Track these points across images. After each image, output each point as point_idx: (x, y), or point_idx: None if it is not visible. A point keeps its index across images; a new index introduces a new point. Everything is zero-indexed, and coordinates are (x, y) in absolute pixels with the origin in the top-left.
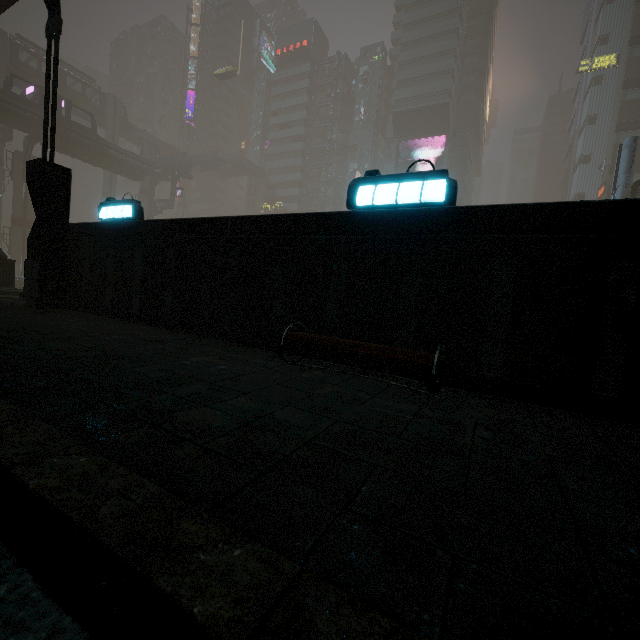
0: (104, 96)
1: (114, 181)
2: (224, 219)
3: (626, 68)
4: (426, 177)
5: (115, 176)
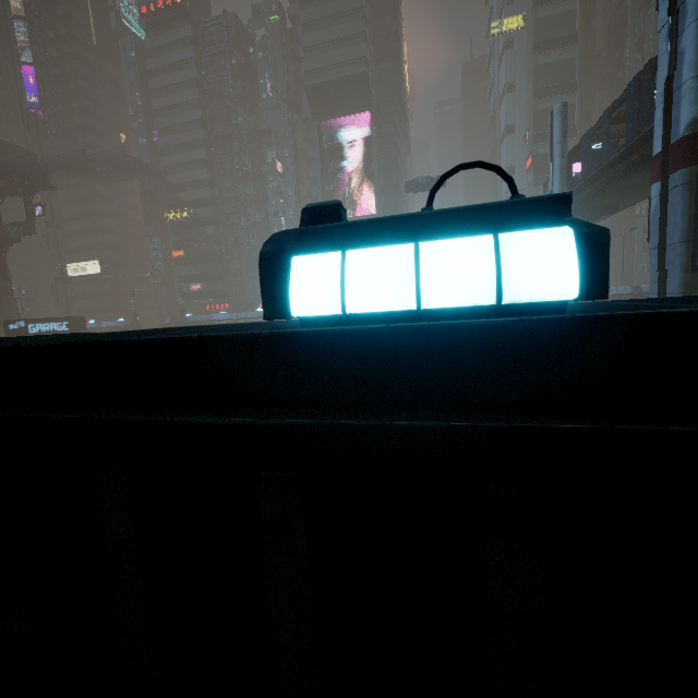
0: None
1: None
2: None
3: (534, 30)
4: (502, 221)
5: None
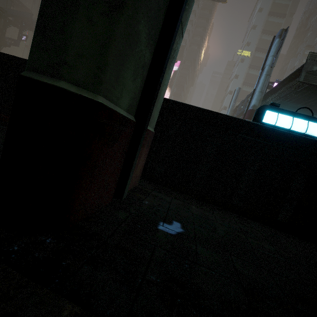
0: None
1: None
2: None
3: (252, 59)
4: None
5: None
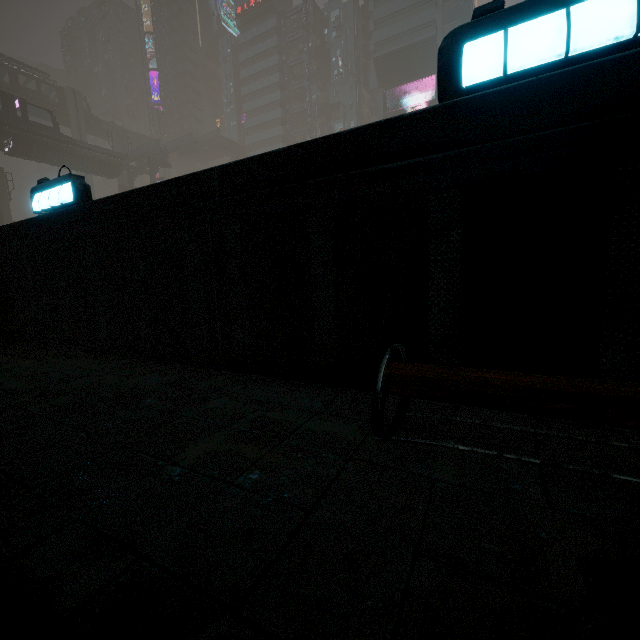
0: (62, 91)
1: (90, 183)
2: (206, 174)
3: None
4: None
5: (90, 177)
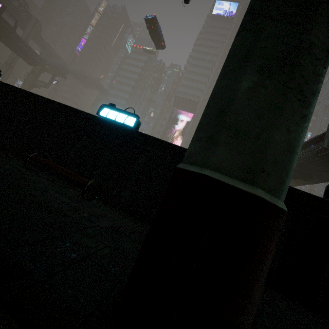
0: (31, 16)
1: (16, 59)
2: (40, 97)
3: None
4: (130, 114)
5: (18, 57)
